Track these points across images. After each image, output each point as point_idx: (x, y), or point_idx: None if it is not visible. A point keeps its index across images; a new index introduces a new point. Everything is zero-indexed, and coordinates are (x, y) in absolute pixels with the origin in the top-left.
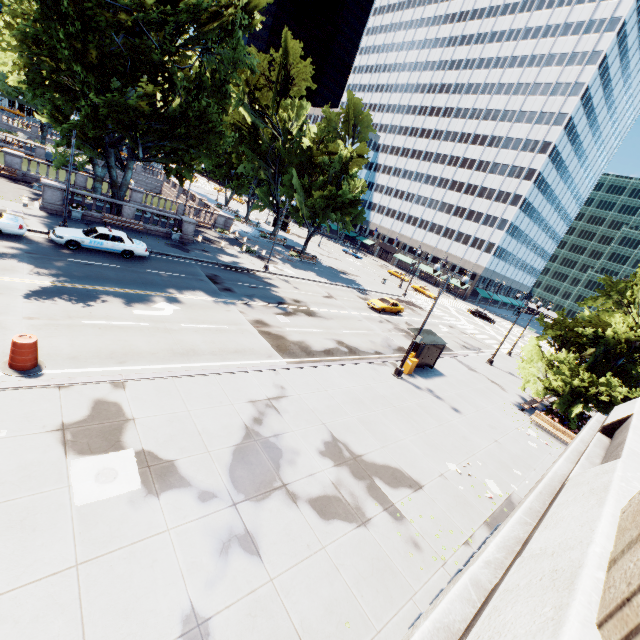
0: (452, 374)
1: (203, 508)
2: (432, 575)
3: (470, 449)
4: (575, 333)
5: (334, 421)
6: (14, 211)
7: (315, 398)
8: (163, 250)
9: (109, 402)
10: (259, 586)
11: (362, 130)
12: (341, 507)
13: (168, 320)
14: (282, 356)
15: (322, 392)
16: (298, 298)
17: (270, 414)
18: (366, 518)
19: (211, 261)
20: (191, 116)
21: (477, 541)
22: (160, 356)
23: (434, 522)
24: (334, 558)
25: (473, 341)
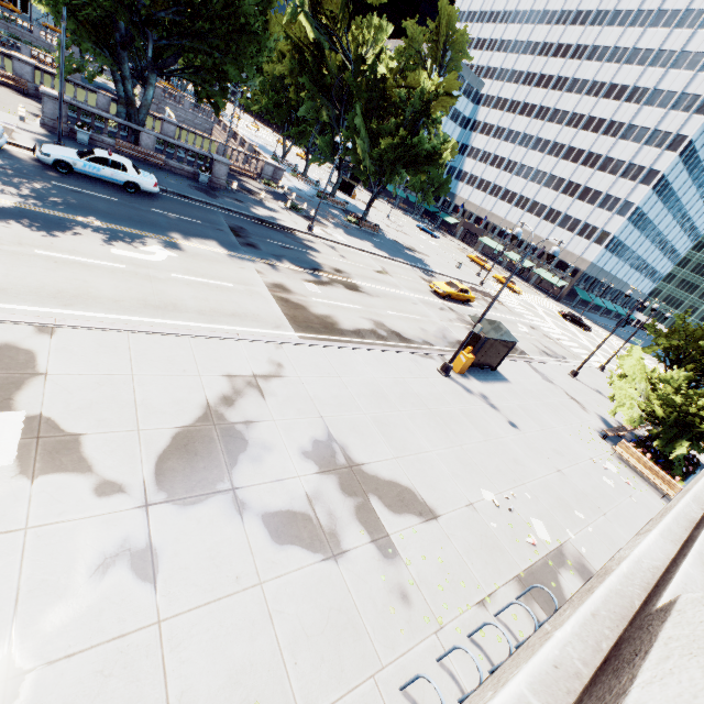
0: (519, 381)
1: (95, 504)
2: (416, 644)
3: (520, 476)
4: (699, 347)
5: (338, 416)
6: (5, 123)
7: (321, 384)
8: (183, 191)
9: (20, 348)
10: (135, 629)
11: (455, 56)
12: (308, 529)
13: (155, 266)
14: (295, 329)
15: (333, 378)
16: (341, 268)
17: (249, 395)
18: (340, 549)
19: (241, 212)
20: (215, 1)
21: (498, 602)
22: (125, 305)
23: (441, 567)
24: (271, 601)
25: (557, 348)
